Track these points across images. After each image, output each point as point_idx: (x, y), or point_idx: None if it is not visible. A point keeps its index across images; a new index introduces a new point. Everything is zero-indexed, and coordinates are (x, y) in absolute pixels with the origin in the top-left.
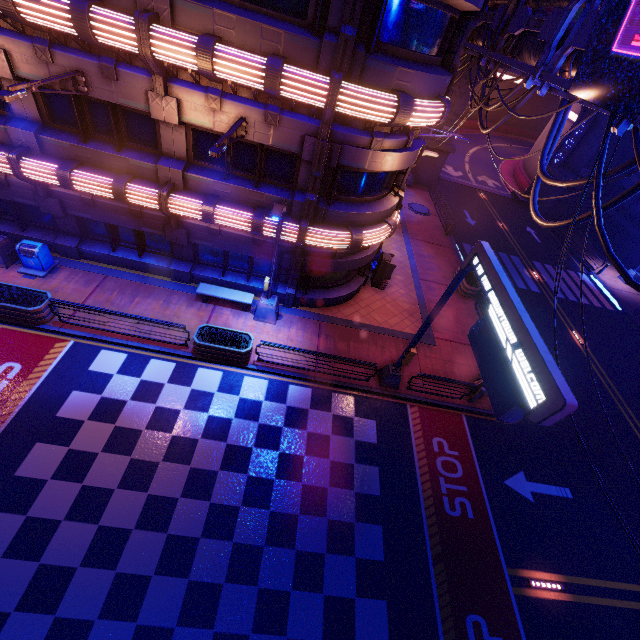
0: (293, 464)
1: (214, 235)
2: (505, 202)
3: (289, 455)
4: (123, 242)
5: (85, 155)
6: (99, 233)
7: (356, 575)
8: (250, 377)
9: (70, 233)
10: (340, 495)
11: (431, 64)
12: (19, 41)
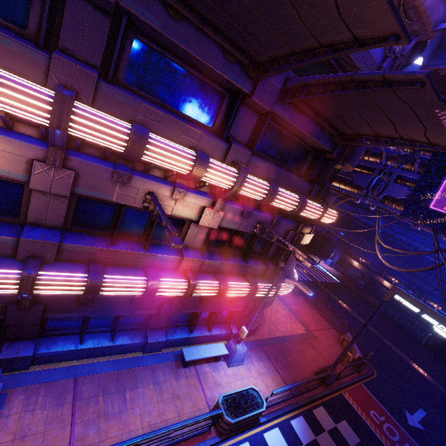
0: None
1: (204, 302)
2: None
3: None
4: (89, 328)
5: (110, 256)
6: (60, 326)
7: None
8: (266, 432)
9: (21, 337)
10: None
11: None
12: (98, 165)
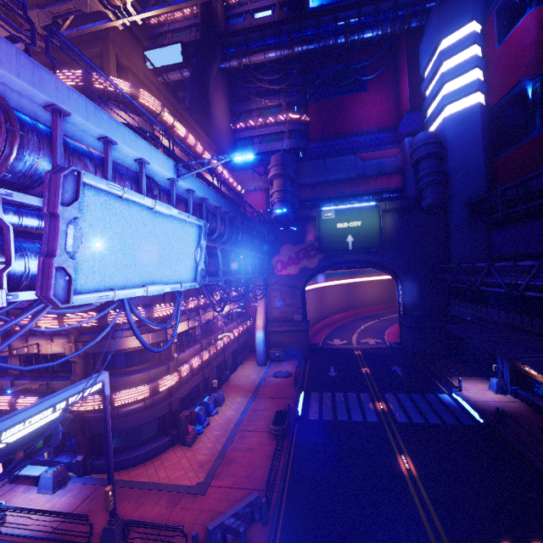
0: None
1: None
2: (379, 352)
3: None
4: None
5: None
6: None
7: None
8: None
9: None
10: None
11: None
12: None
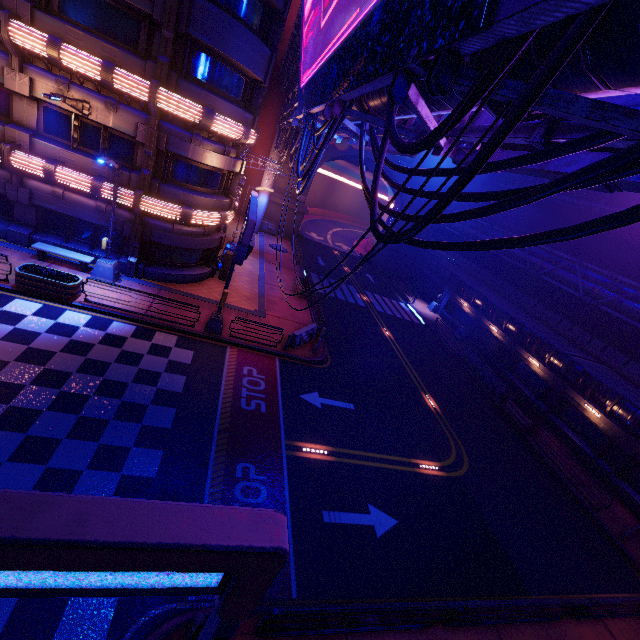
0: (98, 366)
1: (57, 198)
2: (354, 259)
3: (96, 360)
4: None
5: None
6: None
7: (138, 434)
8: (73, 311)
9: None
10: (141, 388)
11: (233, 102)
12: None
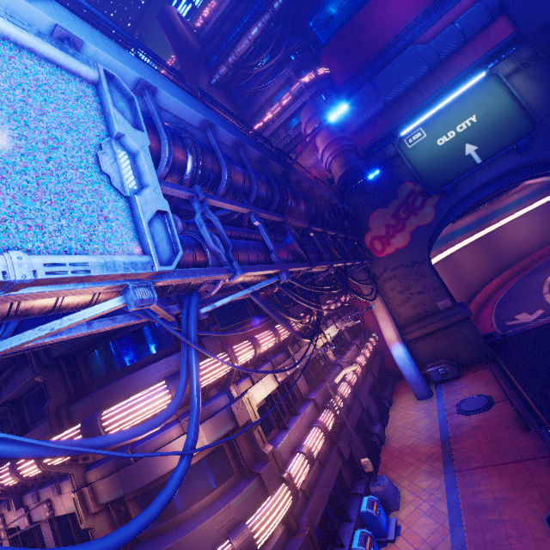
0: None
1: None
2: None
3: None
4: None
5: None
6: None
7: None
8: None
9: None
10: None
11: (154, 359)
12: None
